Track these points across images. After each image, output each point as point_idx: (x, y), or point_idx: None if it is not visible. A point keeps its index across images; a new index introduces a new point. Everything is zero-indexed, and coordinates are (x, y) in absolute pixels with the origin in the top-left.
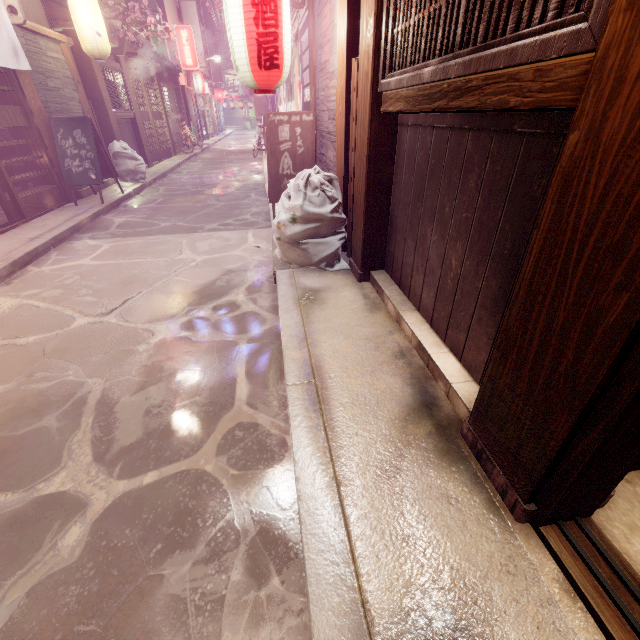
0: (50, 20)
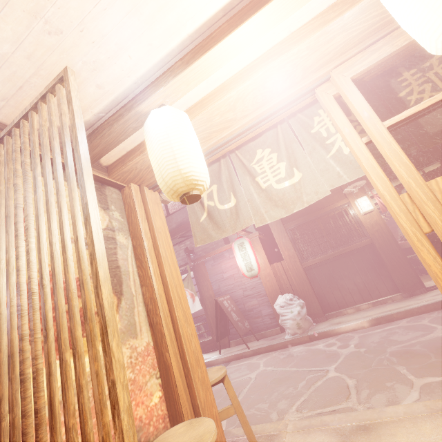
0: None
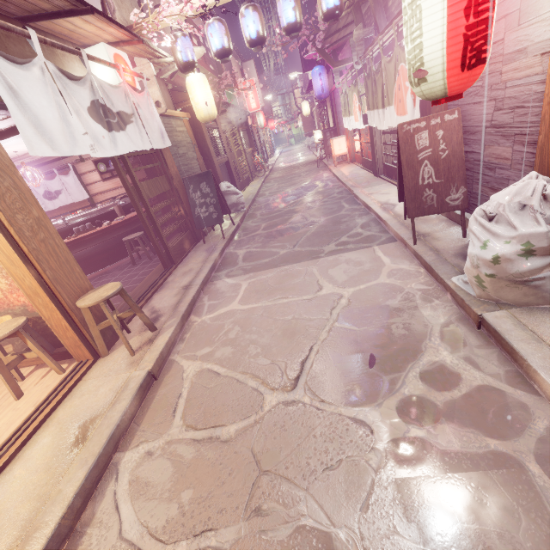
0: (174, 104)
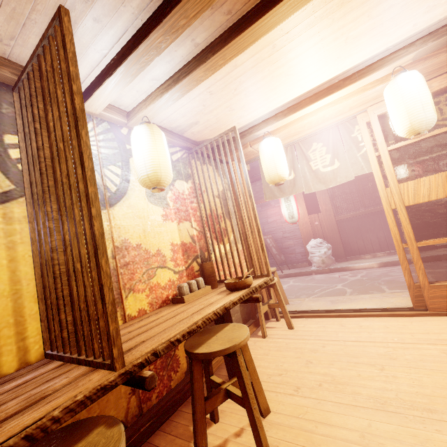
0: None
